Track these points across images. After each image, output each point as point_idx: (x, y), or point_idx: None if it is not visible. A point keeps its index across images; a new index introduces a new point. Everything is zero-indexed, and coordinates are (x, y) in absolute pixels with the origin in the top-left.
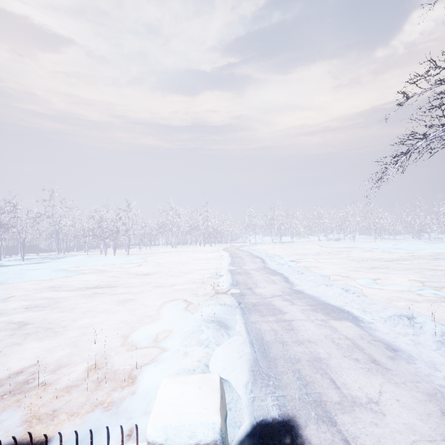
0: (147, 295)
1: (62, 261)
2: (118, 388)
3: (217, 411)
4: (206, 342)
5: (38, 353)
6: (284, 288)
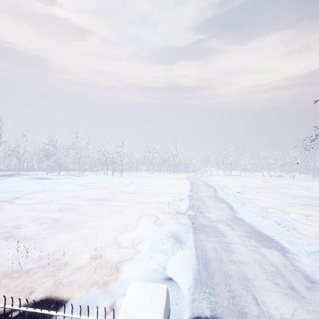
0: (130, 208)
1: (81, 178)
2: (108, 273)
3: (161, 313)
4: (166, 251)
5: (64, 241)
6: (228, 215)
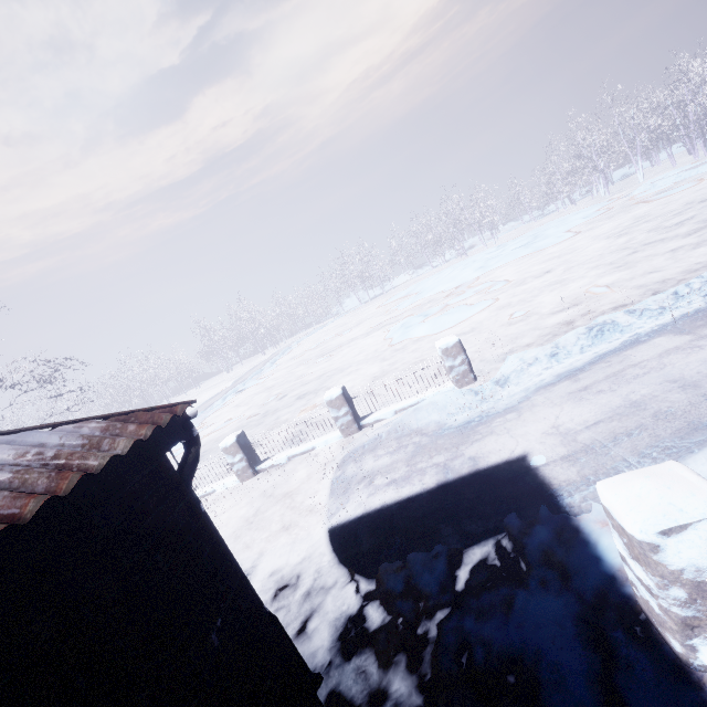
0: None
1: None
2: None
3: None
4: None
5: None
6: None
